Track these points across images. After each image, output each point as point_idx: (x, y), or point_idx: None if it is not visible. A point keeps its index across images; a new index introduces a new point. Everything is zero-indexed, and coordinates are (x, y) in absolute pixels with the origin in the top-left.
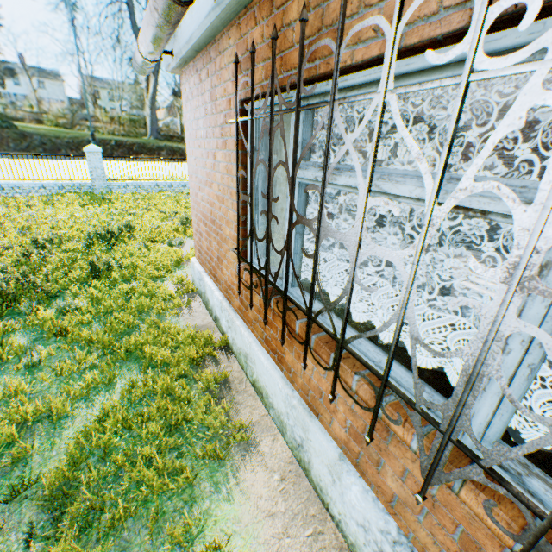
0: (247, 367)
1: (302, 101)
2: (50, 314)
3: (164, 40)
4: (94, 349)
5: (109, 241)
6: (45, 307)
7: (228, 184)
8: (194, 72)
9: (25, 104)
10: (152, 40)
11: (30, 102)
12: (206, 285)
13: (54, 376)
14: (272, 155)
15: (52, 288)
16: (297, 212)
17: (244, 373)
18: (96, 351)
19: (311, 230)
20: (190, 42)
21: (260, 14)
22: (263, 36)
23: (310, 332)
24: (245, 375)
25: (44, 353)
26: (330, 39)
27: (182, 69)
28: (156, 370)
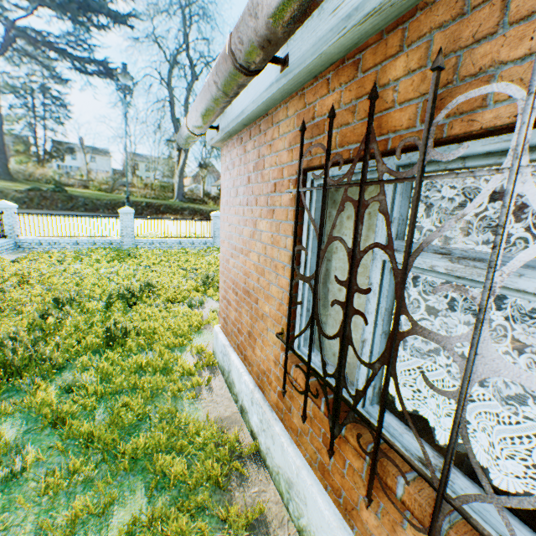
0: (289, 500)
1: (400, 168)
2: (50, 397)
3: (216, 114)
4: (92, 452)
5: (129, 299)
6: (48, 382)
7: (272, 255)
8: (238, 144)
9: (77, 174)
10: (203, 115)
11: (81, 172)
12: (232, 364)
13: (35, 497)
14: (359, 233)
15: (60, 357)
16: (411, 317)
17: (284, 505)
18: (94, 454)
19: (449, 353)
20: (240, 116)
21: (336, 80)
22: (339, 102)
23: (440, 520)
24: (285, 511)
25: (30, 457)
26: (507, 82)
27: (224, 142)
28: (166, 493)
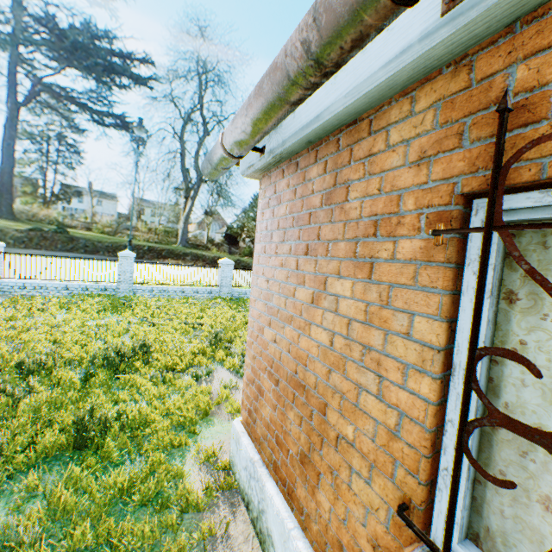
0: None
1: None
2: None
3: (279, 115)
4: None
5: (116, 366)
6: None
7: (366, 340)
8: (289, 172)
9: (80, 215)
10: (257, 118)
11: (85, 213)
12: (268, 502)
13: None
14: None
15: None
16: None
17: None
18: None
19: None
20: (311, 124)
21: None
22: None
23: None
24: None
25: None
26: None
27: (264, 172)
28: None
